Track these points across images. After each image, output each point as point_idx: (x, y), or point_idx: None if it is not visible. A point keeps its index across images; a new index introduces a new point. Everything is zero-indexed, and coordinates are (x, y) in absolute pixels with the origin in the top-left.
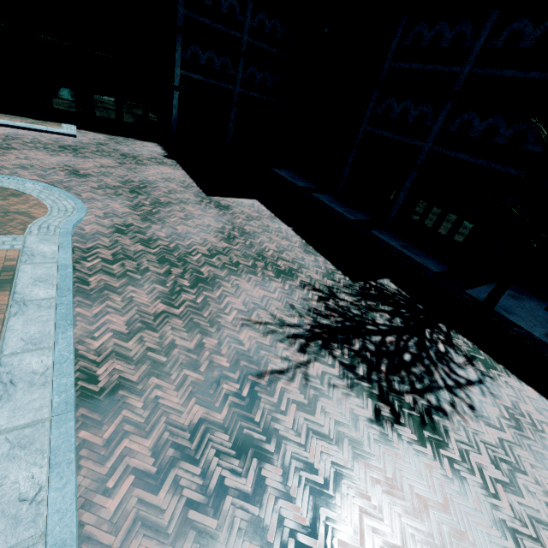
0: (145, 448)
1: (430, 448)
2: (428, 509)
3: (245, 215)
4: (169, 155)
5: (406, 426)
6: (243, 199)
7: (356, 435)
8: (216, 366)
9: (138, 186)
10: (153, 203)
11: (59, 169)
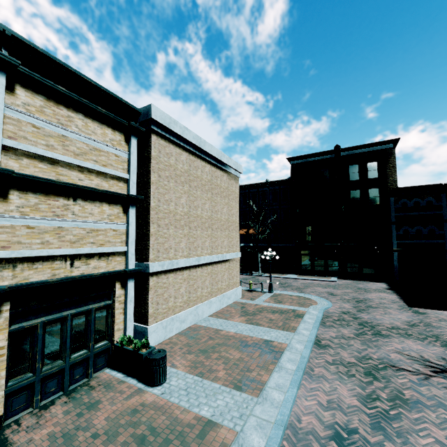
0: (330, 358)
1: None
2: None
3: (438, 318)
4: (390, 288)
5: None
6: (444, 311)
7: None
8: (369, 356)
9: (361, 300)
10: (366, 306)
11: (325, 293)
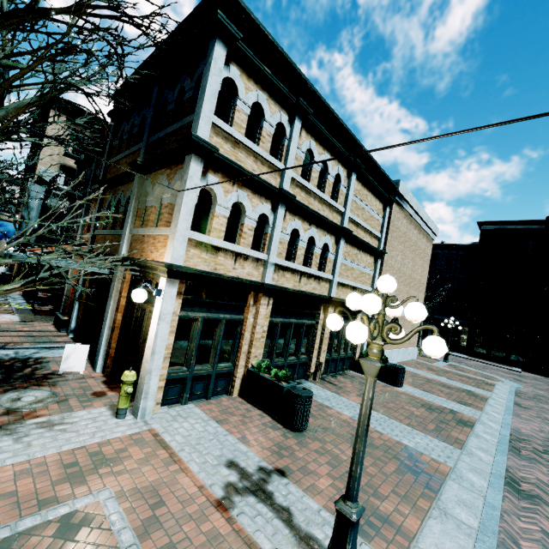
0: (534, 414)
1: None
2: None
3: None
4: None
5: None
6: None
7: None
8: None
9: None
10: None
11: (510, 377)
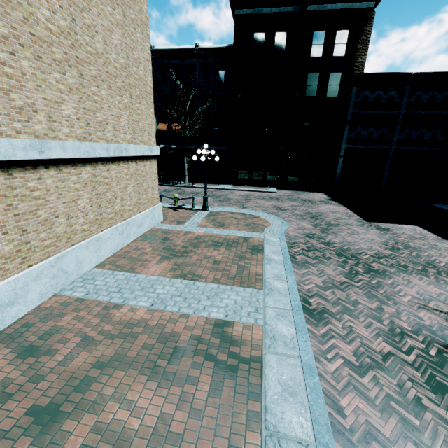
0: (348, 349)
1: None
2: None
3: (406, 235)
4: (332, 199)
5: None
6: (402, 225)
7: None
8: (397, 325)
9: (315, 215)
10: (327, 224)
11: (271, 207)
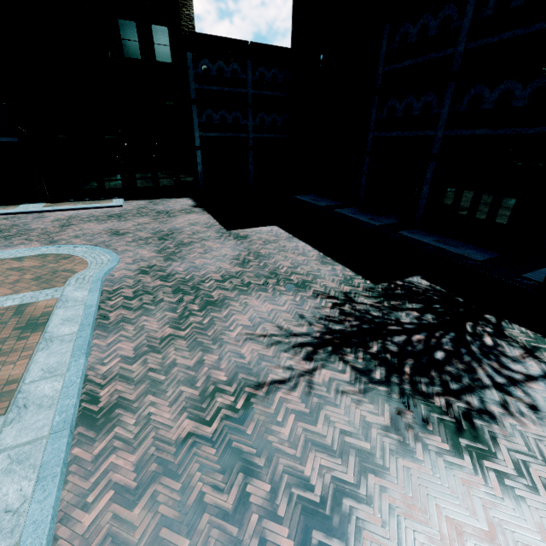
0: (130, 463)
1: (468, 459)
2: (464, 537)
3: (262, 240)
4: (197, 205)
5: (434, 434)
6: (262, 228)
7: (366, 445)
8: (213, 380)
9: (166, 234)
10: (177, 245)
11: (104, 233)
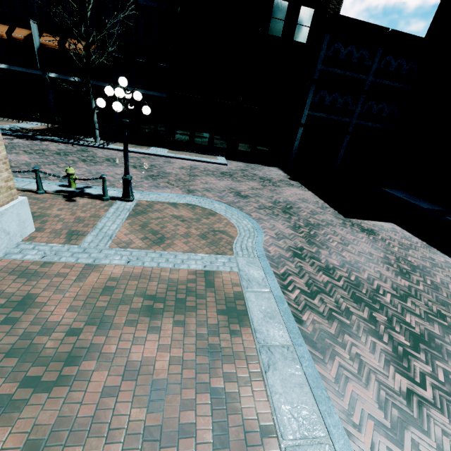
0: None
1: None
2: None
3: (396, 242)
4: (291, 177)
5: None
6: (380, 222)
7: None
8: None
9: (285, 206)
10: (306, 224)
11: (228, 191)
